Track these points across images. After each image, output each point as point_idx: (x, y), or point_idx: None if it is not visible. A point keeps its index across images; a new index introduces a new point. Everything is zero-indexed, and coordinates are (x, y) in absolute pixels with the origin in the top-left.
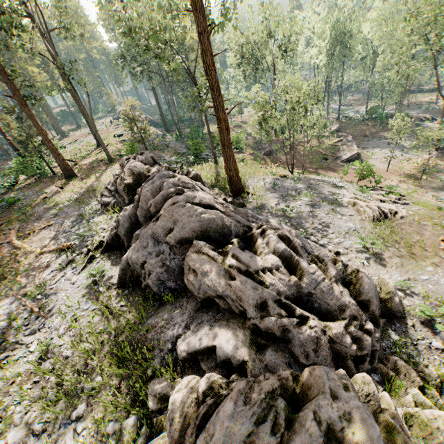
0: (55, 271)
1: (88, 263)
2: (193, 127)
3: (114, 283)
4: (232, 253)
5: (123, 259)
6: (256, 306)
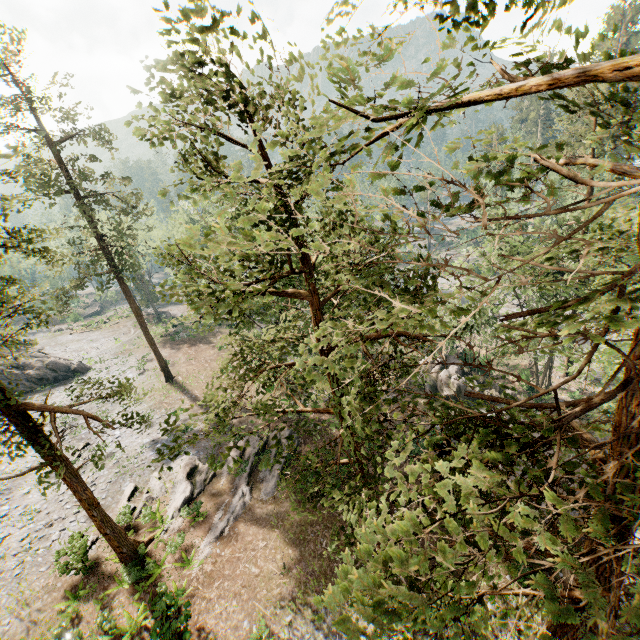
0: None
1: None
2: None
3: None
4: None
5: None
6: None
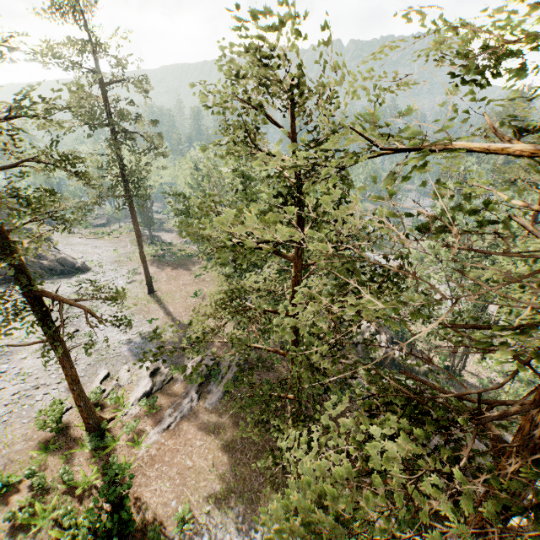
0: None
1: None
2: None
3: None
4: None
5: None
6: None
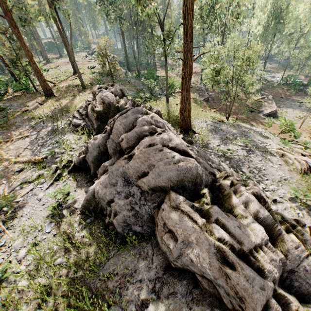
0: (25, 183)
1: (55, 180)
2: (150, 70)
3: (77, 207)
4: (214, 216)
5: (89, 191)
6: (260, 310)
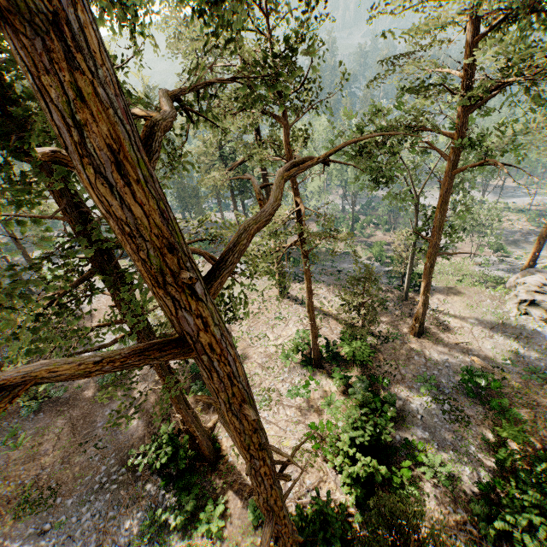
0: None
1: None
2: None
3: None
4: None
5: None
6: None
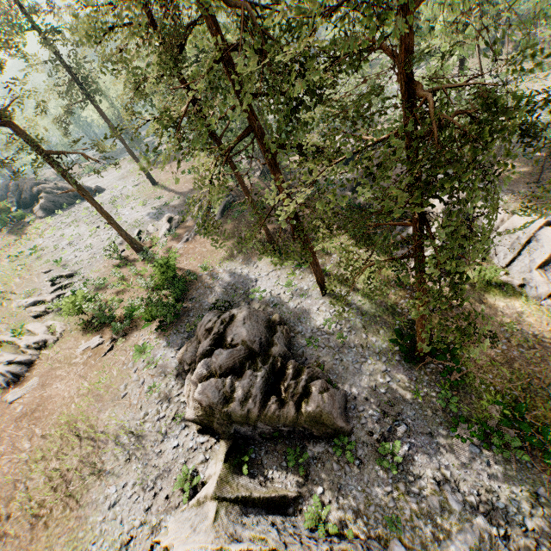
0: None
1: None
2: None
3: None
4: None
5: None
6: None
